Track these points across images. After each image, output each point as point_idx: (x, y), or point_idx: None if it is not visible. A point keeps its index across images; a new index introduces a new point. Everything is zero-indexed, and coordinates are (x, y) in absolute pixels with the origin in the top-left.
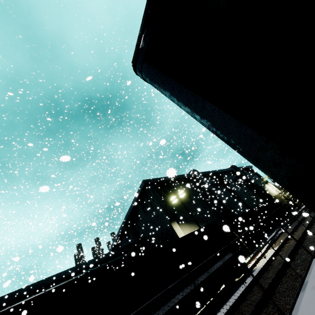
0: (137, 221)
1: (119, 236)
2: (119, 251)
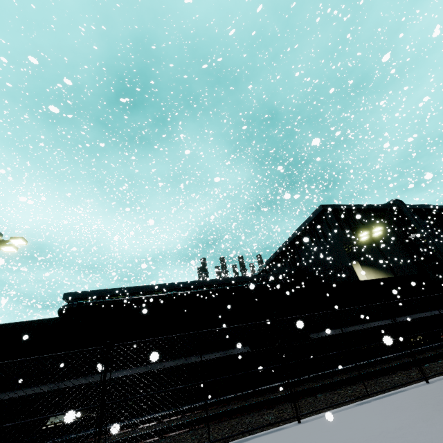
0: (298, 251)
1: (271, 262)
2: (276, 276)
